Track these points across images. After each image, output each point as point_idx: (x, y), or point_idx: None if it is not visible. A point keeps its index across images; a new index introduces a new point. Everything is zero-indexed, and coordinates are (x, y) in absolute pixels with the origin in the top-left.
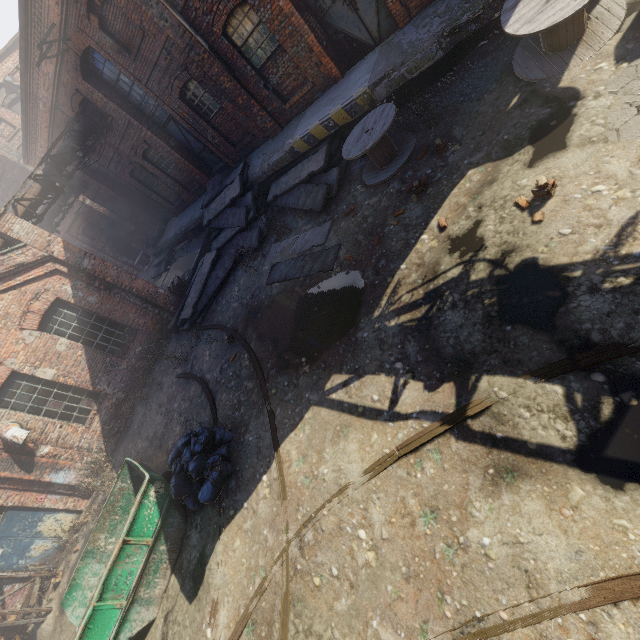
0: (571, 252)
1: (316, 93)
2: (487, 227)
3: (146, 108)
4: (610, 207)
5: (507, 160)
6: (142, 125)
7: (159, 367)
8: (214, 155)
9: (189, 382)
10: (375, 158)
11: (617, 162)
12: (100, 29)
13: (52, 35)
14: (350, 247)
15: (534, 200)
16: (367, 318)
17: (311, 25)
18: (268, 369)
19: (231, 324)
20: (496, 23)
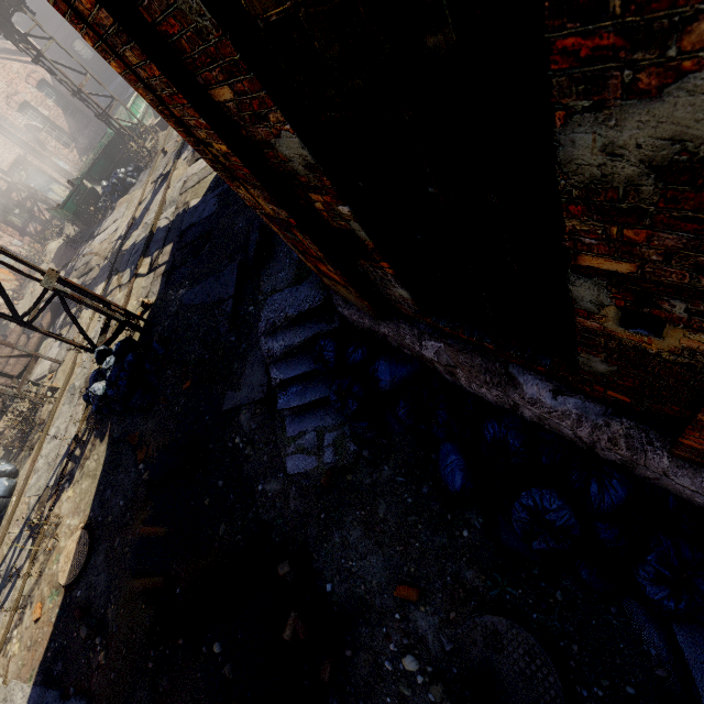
0: None
1: None
2: None
3: None
4: None
5: None
6: None
7: None
8: None
9: None
10: None
11: None
12: None
13: None
14: None
15: None
16: None
17: None
18: None
19: None
20: None
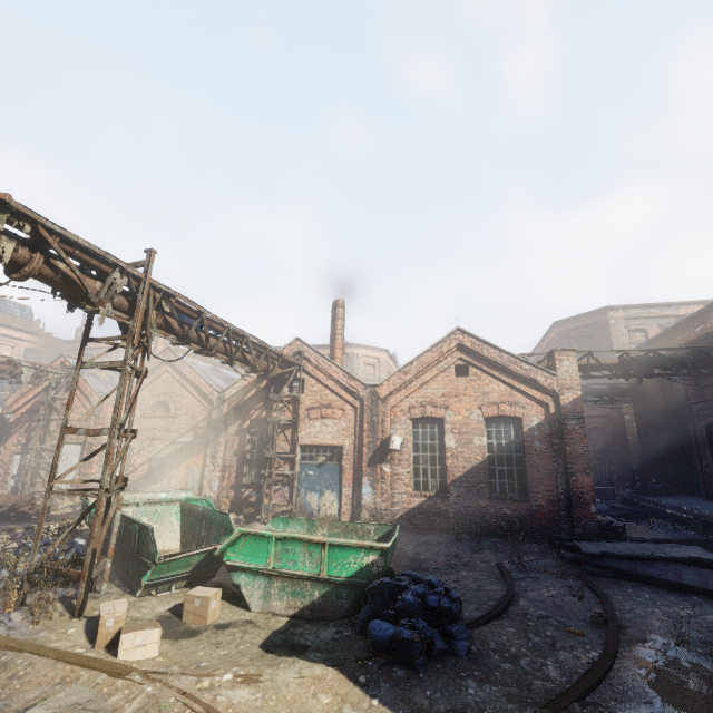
0: None
1: None
2: None
3: None
4: None
5: None
6: None
7: (498, 541)
8: None
9: (500, 580)
10: None
11: None
12: None
13: None
14: None
15: None
16: None
17: None
18: (603, 702)
19: (623, 615)
20: None
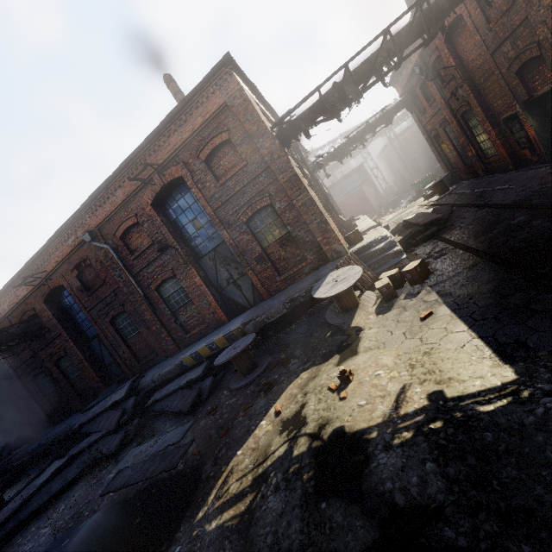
0: (368, 418)
1: (210, 329)
2: (309, 407)
3: (81, 327)
4: (388, 383)
5: (325, 363)
6: (70, 337)
7: None
8: (120, 368)
9: None
10: (240, 367)
11: (386, 357)
12: (76, 277)
13: (41, 276)
14: (201, 442)
15: (341, 384)
16: (188, 523)
17: (212, 292)
18: None
19: None
20: (316, 301)
